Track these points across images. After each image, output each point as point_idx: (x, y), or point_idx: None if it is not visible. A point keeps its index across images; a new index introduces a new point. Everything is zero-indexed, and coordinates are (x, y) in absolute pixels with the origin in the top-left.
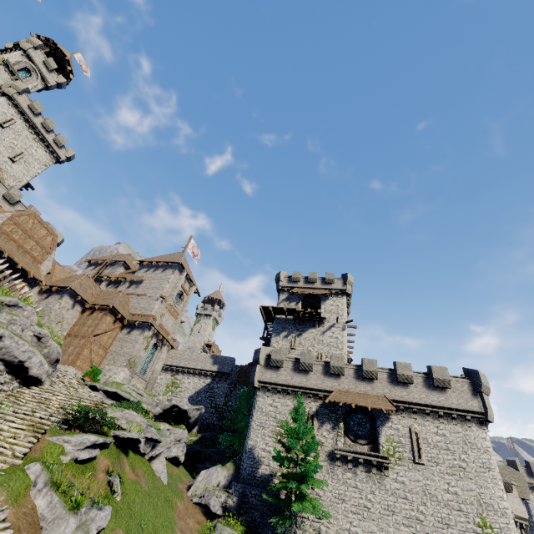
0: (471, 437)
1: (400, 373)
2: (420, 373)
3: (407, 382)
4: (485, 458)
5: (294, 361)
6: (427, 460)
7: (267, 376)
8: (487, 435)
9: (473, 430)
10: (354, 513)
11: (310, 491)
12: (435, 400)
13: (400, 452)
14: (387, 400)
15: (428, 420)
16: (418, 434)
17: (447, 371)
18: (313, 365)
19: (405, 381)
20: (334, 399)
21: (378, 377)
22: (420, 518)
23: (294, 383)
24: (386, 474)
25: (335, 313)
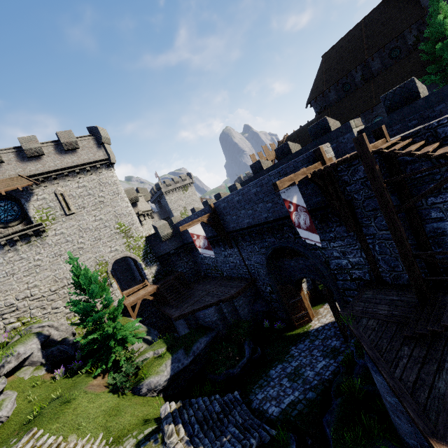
0: (104, 179)
1: (26, 148)
2: (49, 142)
3: (38, 155)
4: (115, 189)
5: None
6: (76, 209)
7: None
8: (114, 173)
9: (104, 173)
10: (28, 276)
11: None
12: (69, 162)
13: (53, 214)
14: (23, 178)
15: (69, 180)
16: (63, 194)
17: (72, 134)
18: None
19: (35, 155)
20: None
21: (4, 160)
22: (81, 246)
23: None
24: (45, 235)
25: None
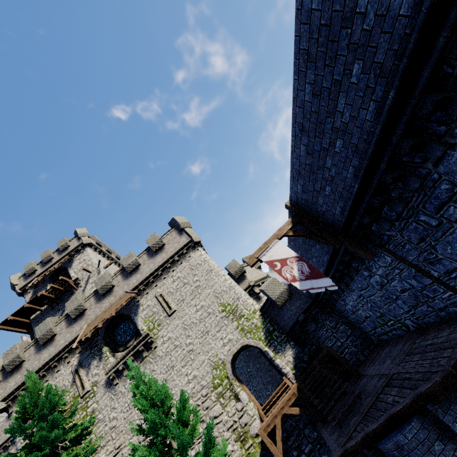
0: (194, 262)
1: (126, 265)
2: (143, 252)
3: (135, 267)
4: (206, 266)
5: (34, 344)
6: (176, 305)
7: (11, 386)
8: (202, 251)
9: (192, 256)
10: None
11: (104, 433)
12: (160, 260)
13: (158, 319)
14: (128, 293)
15: (164, 278)
16: (162, 294)
17: (156, 234)
18: (52, 329)
19: (133, 268)
20: (82, 337)
21: (115, 284)
22: (191, 348)
23: (44, 361)
24: (154, 346)
25: (85, 267)
